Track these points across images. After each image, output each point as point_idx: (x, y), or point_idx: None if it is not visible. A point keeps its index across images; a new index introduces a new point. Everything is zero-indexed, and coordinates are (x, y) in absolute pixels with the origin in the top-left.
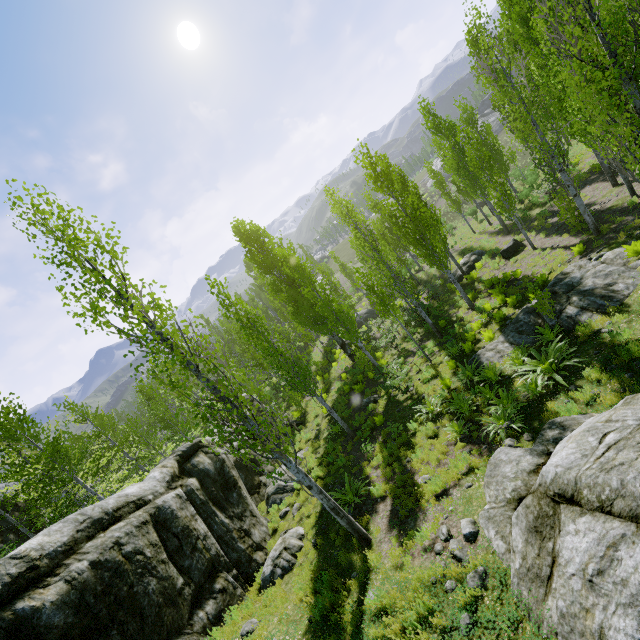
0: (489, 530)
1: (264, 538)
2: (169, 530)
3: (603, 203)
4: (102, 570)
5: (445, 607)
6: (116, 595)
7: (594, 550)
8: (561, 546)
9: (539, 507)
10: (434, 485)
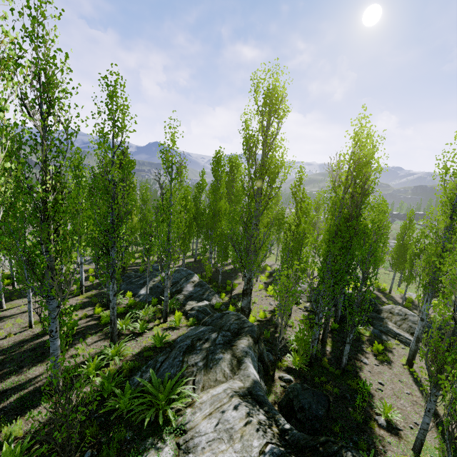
0: None
1: None
2: None
3: None
4: None
5: None
6: None
7: None
8: None
9: None
10: None
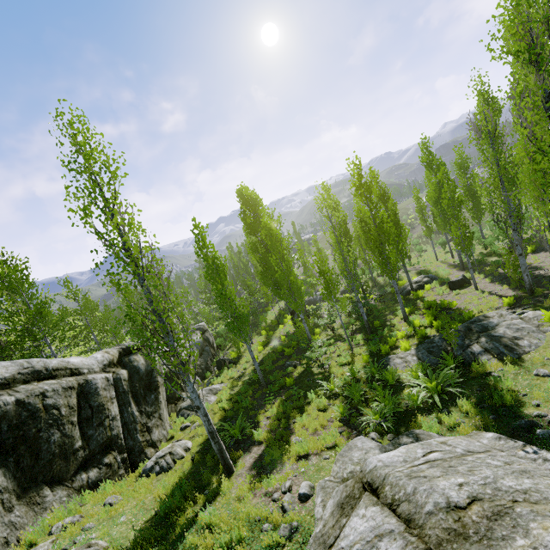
0: (318, 497)
1: (161, 439)
2: (88, 401)
3: (548, 270)
4: (23, 409)
5: (254, 542)
6: (25, 432)
7: (366, 534)
8: (348, 523)
9: (352, 488)
10: (300, 447)
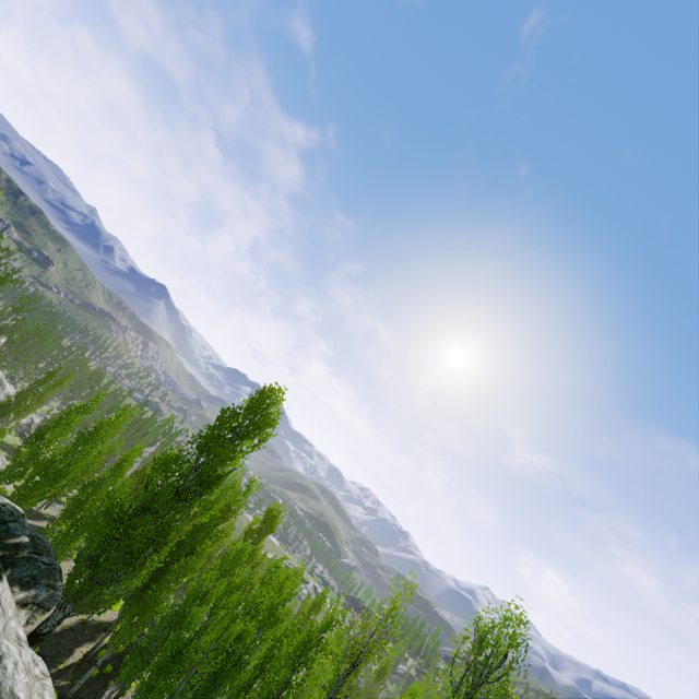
0: None
1: None
2: None
3: None
4: None
5: None
6: None
7: None
8: None
9: None
10: None
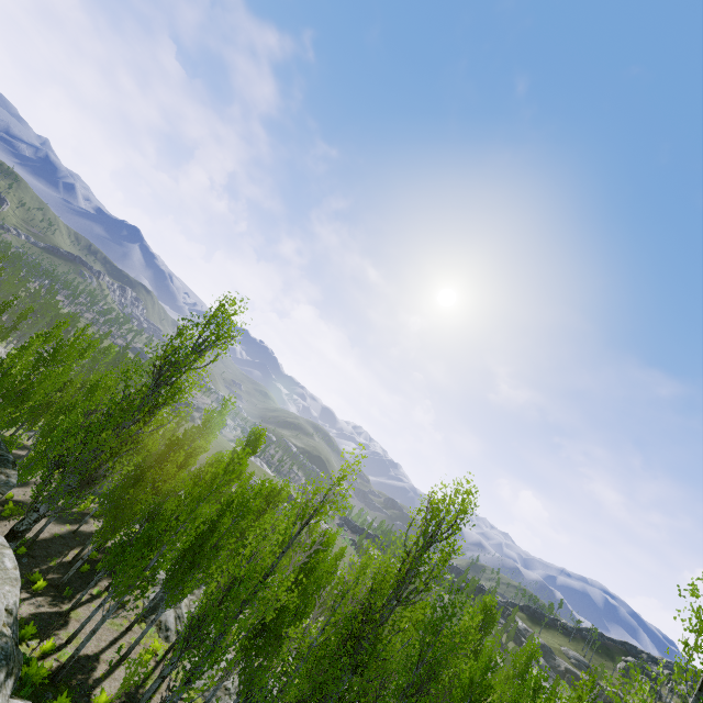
0: None
1: None
2: None
3: None
4: None
5: None
6: None
7: None
8: None
9: None
10: None
